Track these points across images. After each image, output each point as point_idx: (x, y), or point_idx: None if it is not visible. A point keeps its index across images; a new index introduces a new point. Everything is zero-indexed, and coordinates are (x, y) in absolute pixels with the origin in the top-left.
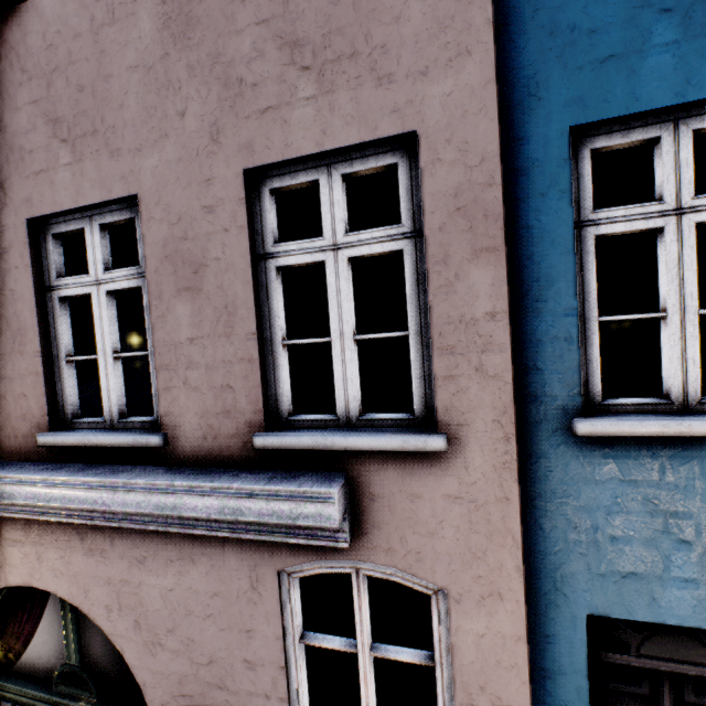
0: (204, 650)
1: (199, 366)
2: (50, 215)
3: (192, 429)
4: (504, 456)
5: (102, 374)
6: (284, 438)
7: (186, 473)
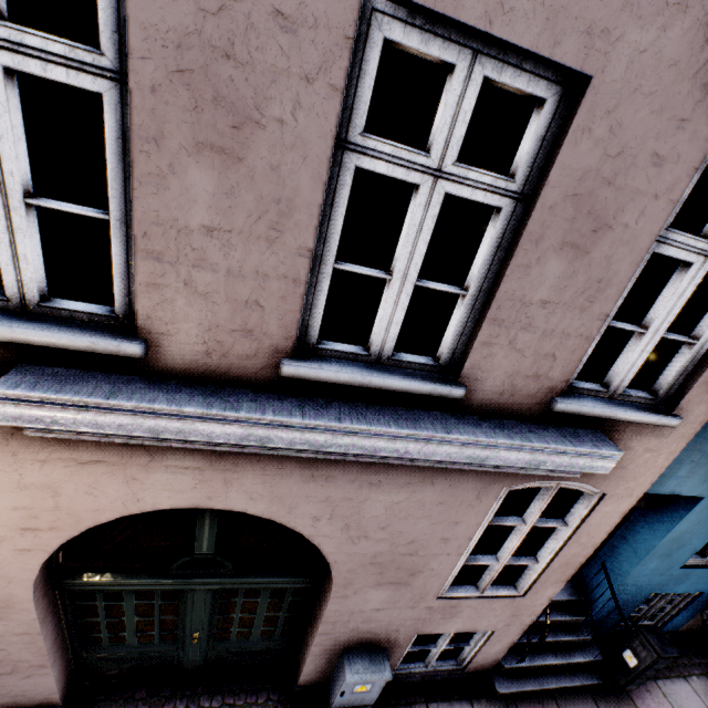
0: (409, 536)
1: (535, 331)
2: (413, 3)
3: (493, 385)
4: (693, 430)
5: (388, 301)
6: (582, 407)
7: (487, 427)
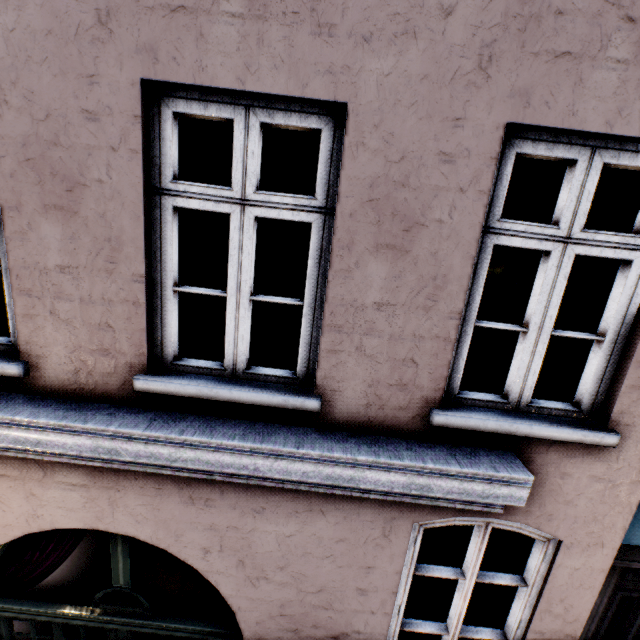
0: (316, 582)
1: (381, 335)
2: (182, 84)
3: (354, 396)
4: None
5: (229, 316)
6: (468, 420)
7: (353, 443)
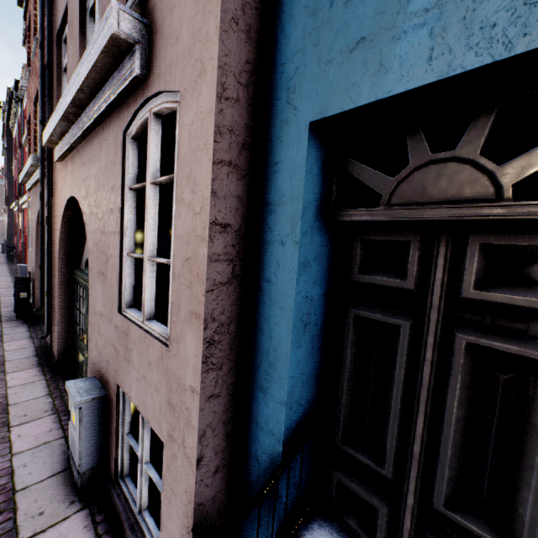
0: (102, 209)
1: None
2: None
3: None
4: None
5: None
6: None
7: None
